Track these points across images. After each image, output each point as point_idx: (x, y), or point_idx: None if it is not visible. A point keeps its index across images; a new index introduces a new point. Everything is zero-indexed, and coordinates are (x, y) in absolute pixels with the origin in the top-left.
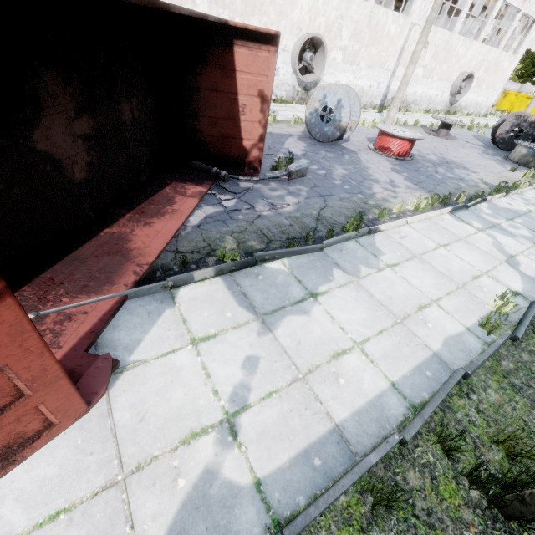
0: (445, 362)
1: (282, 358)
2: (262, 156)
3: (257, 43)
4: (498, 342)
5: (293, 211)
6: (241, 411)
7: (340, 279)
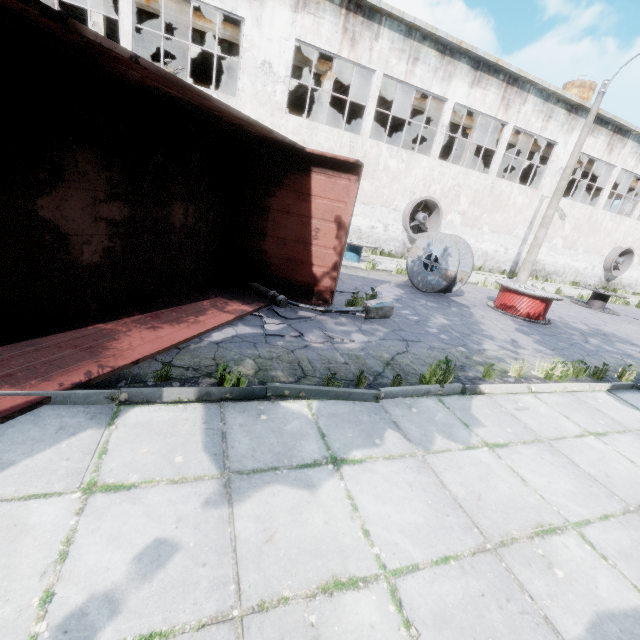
0: None
1: (222, 560)
2: (334, 287)
3: (336, 172)
4: None
5: (357, 348)
6: None
7: (394, 447)
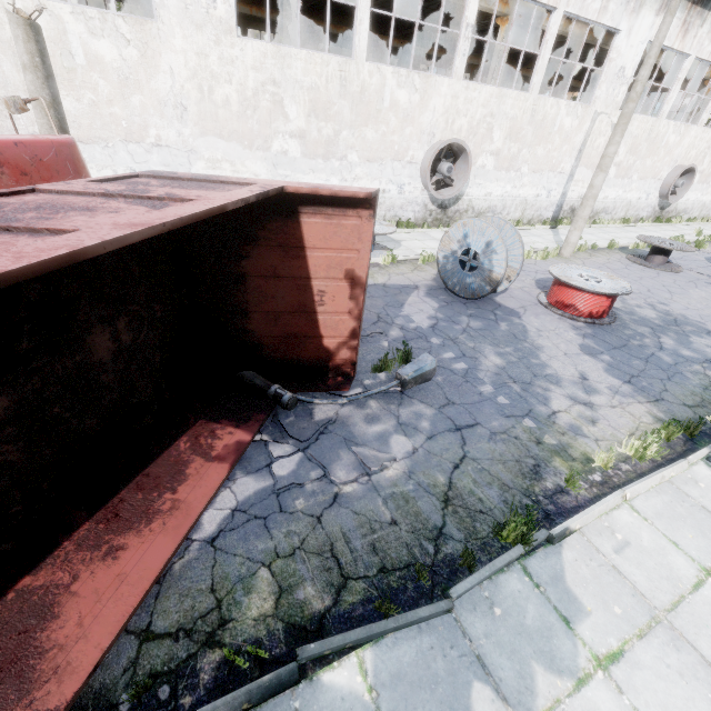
0: None
1: None
2: (356, 357)
3: (338, 208)
4: None
5: (402, 476)
6: None
7: None
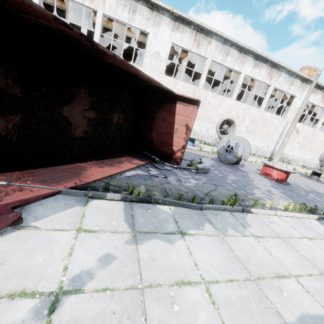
0: None
1: (134, 265)
2: (182, 156)
3: (188, 104)
4: None
5: (192, 186)
6: (72, 292)
7: (208, 230)
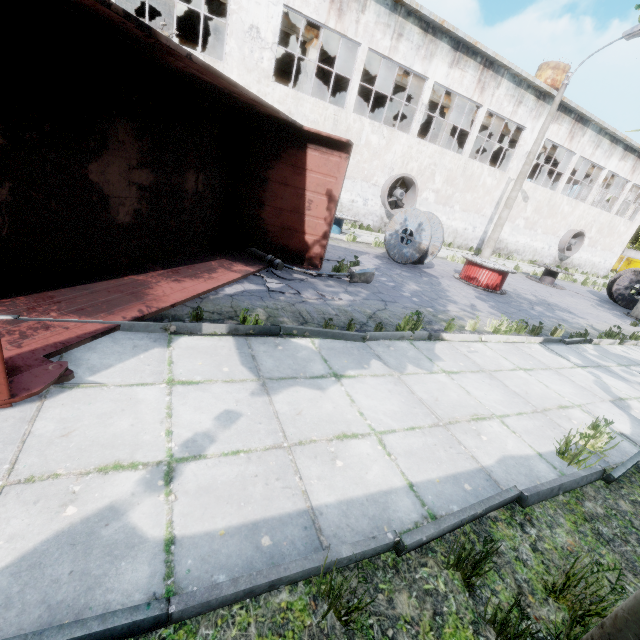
0: (496, 480)
1: (271, 422)
2: (323, 254)
3: (329, 149)
4: (580, 473)
5: (345, 305)
6: (190, 459)
7: (377, 370)
